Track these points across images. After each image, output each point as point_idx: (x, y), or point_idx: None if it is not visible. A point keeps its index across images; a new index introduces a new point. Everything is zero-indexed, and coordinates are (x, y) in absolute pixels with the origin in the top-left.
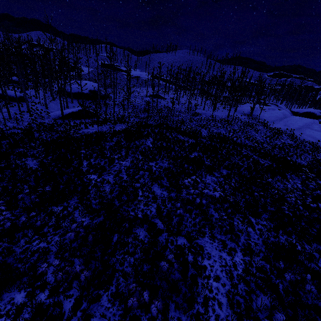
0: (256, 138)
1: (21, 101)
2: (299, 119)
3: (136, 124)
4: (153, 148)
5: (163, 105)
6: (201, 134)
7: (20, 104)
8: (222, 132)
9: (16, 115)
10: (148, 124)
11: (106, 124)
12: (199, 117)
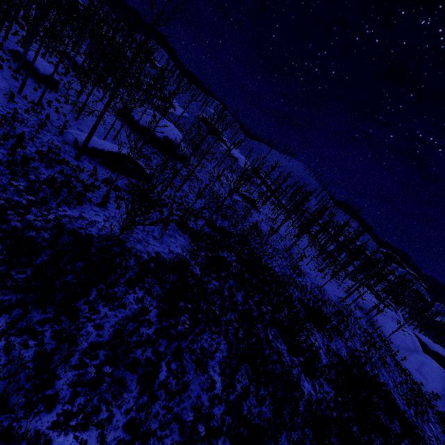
0: (395, 399)
1: (44, 83)
2: (442, 372)
3: (206, 258)
4: (222, 414)
5: (253, 221)
6: (320, 356)
7: (38, 84)
8: (344, 354)
9: (2, 93)
10: (227, 263)
11: (151, 213)
12: (302, 281)
